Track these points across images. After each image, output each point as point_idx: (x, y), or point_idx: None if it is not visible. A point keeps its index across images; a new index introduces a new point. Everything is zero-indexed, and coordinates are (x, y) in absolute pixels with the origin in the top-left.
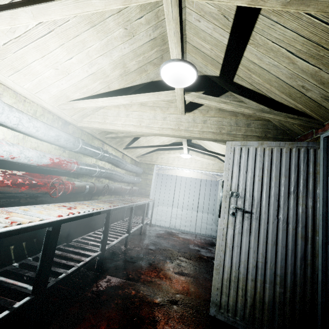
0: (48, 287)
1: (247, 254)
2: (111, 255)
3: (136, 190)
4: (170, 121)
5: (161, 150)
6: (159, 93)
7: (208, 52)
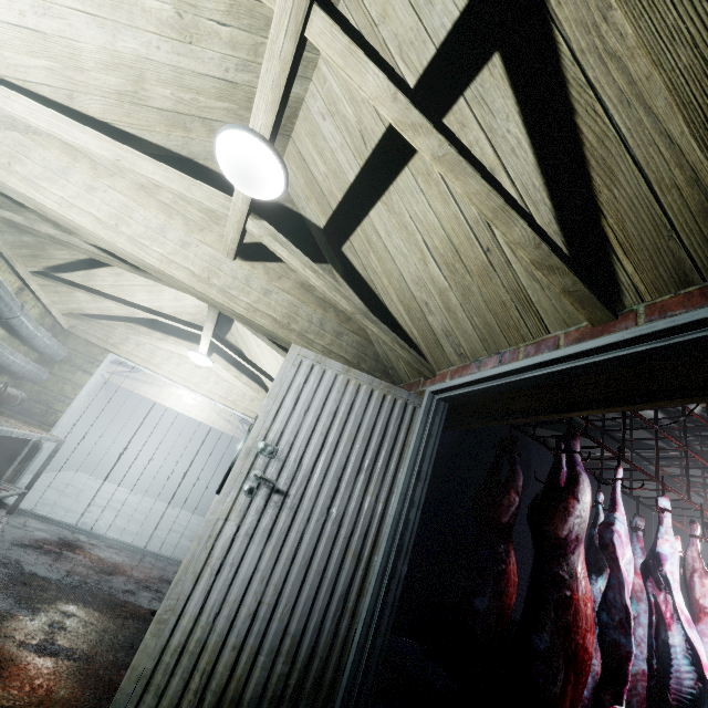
0: None
1: (245, 584)
2: None
3: (18, 399)
4: (196, 256)
5: (146, 327)
6: (196, 182)
7: (320, 177)
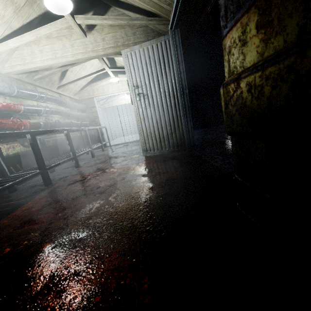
0: (47, 168)
1: (151, 118)
2: (84, 162)
3: (88, 124)
4: (78, 46)
5: (94, 82)
6: (54, 22)
7: None
